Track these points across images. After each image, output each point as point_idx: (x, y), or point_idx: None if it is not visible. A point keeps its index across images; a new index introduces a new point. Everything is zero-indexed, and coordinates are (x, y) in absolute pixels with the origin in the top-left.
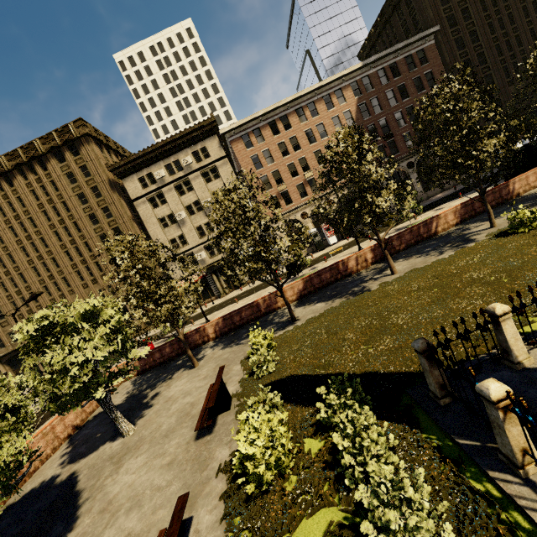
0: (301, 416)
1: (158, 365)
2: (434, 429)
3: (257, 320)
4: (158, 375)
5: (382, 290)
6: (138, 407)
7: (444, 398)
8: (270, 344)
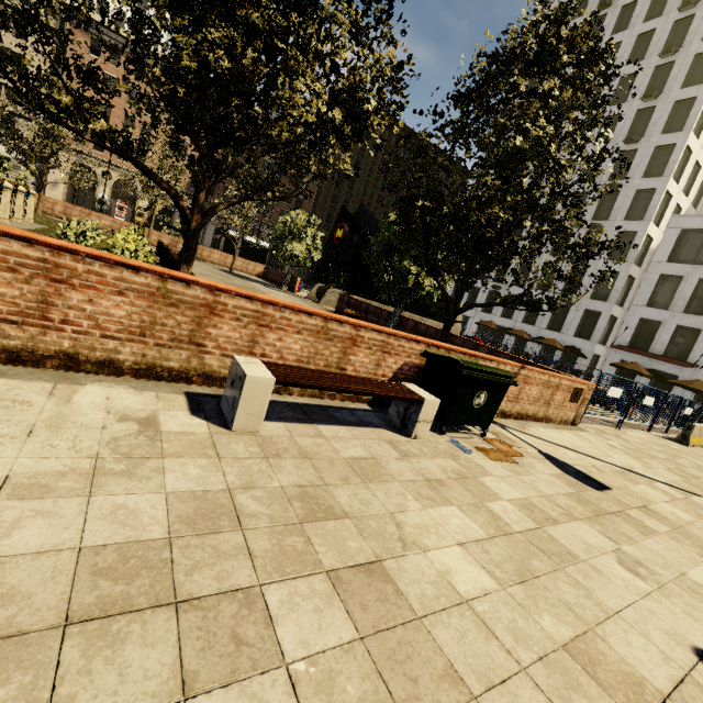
0: None
1: None
2: None
3: None
4: None
5: None
6: None
7: None
8: None
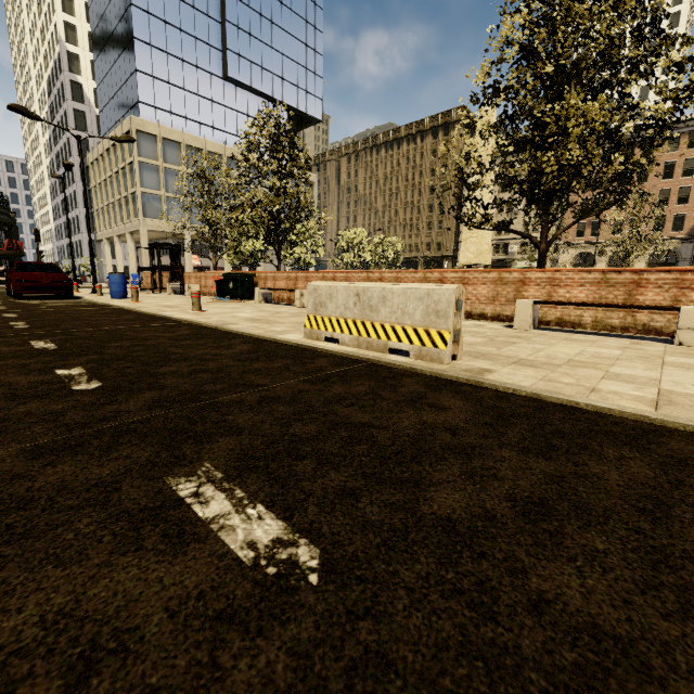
0: None
1: None
2: None
3: None
4: None
5: None
6: None
7: None
8: None
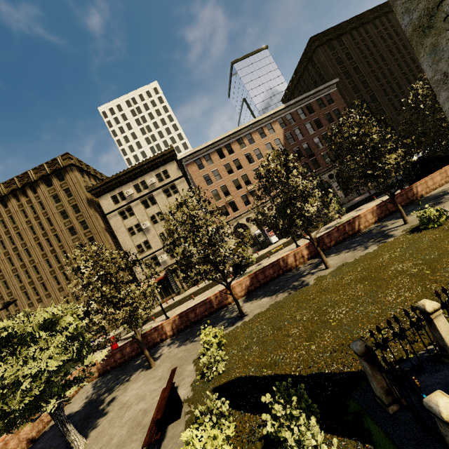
0: (249, 427)
1: (118, 365)
2: (387, 444)
3: (210, 316)
4: (117, 377)
5: (319, 284)
6: (93, 415)
7: (391, 405)
8: (220, 342)
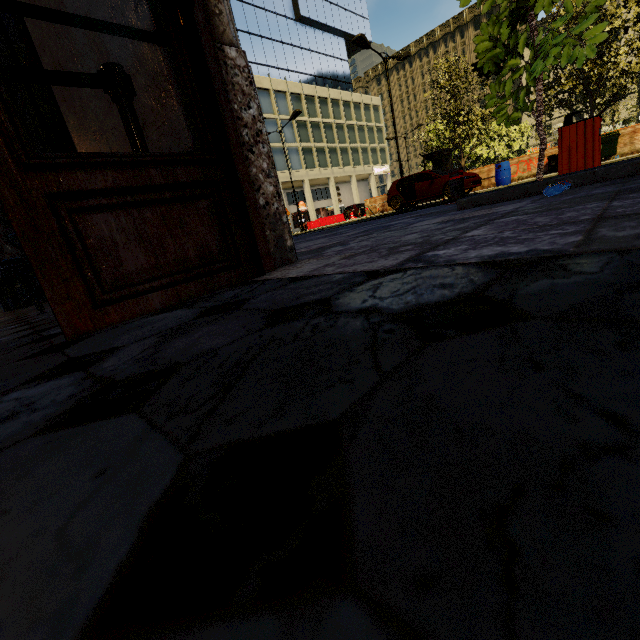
0: None
1: None
2: None
3: None
4: None
5: None
6: None
7: None
8: None
